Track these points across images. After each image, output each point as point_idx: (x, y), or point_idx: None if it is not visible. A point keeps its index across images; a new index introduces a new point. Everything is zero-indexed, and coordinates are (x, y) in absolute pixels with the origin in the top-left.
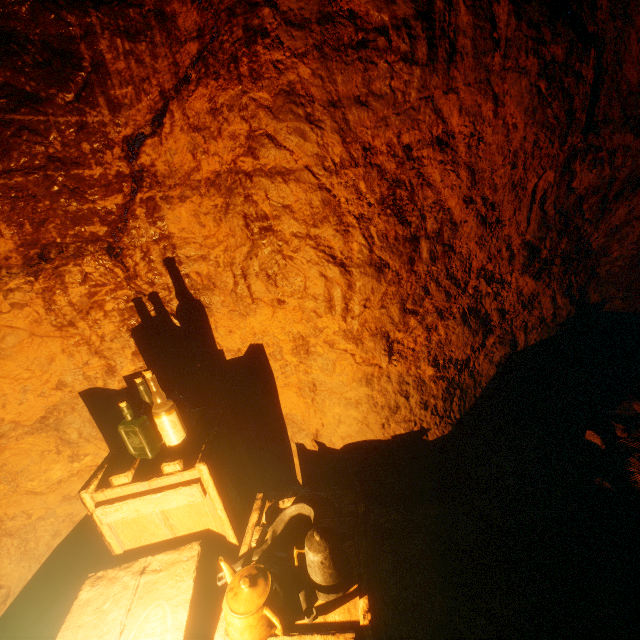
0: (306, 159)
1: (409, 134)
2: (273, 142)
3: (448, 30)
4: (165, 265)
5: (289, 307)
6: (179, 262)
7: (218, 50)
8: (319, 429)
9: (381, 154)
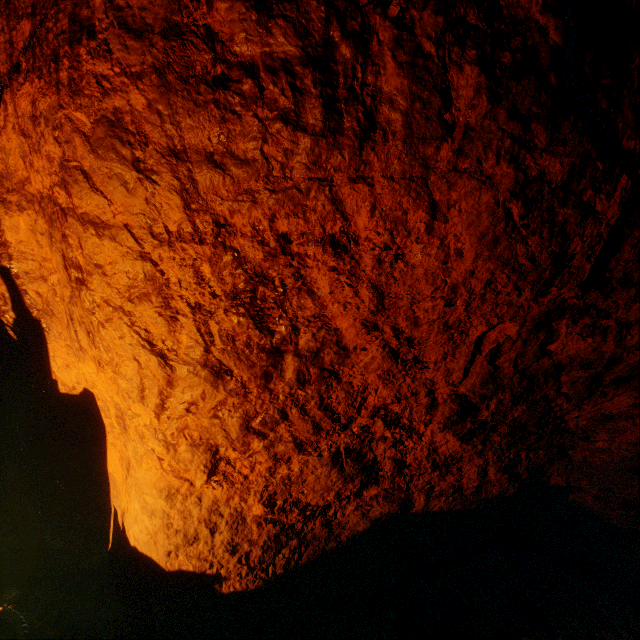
0: (127, 216)
1: (289, 221)
2: (89, 181)
3: (362, 92)
4: (1, 273)
5: (107, 374)
6: (17, 275)
7: (44, 39)
8: (125, 511)
9: (243, 236)
